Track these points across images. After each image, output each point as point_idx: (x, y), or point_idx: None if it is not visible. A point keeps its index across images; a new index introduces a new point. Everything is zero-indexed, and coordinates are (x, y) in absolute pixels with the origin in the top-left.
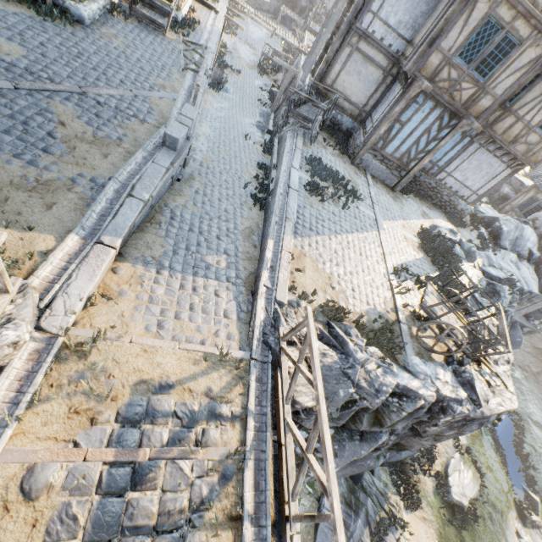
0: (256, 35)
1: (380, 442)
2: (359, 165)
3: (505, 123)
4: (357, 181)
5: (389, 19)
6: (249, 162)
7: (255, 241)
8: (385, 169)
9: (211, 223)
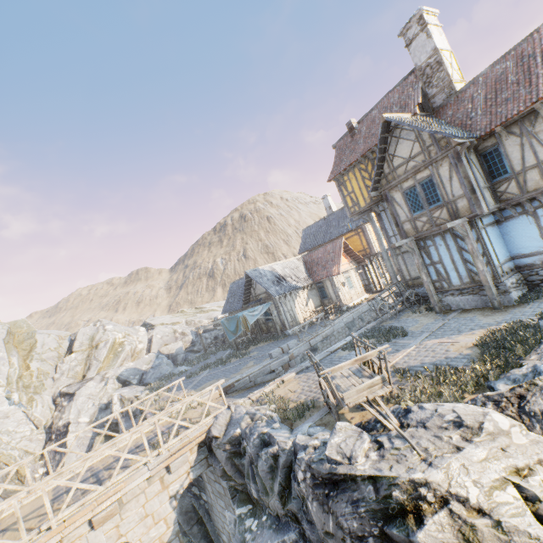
0: None
1: (286, 538)
2: (451, 309)
3: (532, 178)
4: (427, 323)
5: None
6: None
7: None
8: (473, 296)
9: None
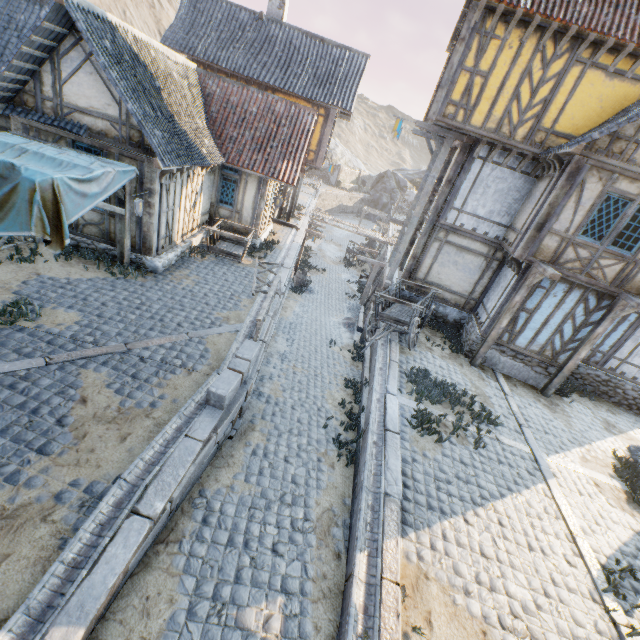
0: (341, 234)
1: None
2: (482, 364)
3: None
4: (486, 391)
5: (478, 211)
6: (333, 379)
7: (338, 541)
8: (523, 366)
9: (266, 516)
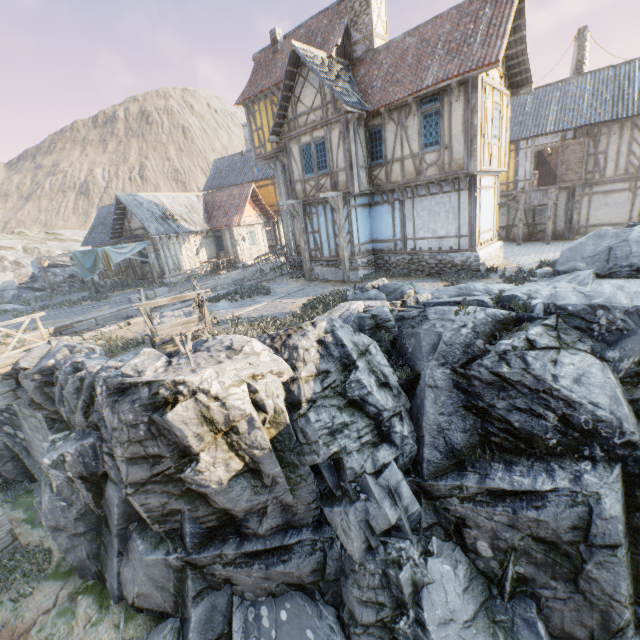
0: None
1: (86, 442)
2: (319, 279)
3: (396, 171)
4: (293, 287)
5: None
6: None
7: None
8: (335, 269)
9: None
